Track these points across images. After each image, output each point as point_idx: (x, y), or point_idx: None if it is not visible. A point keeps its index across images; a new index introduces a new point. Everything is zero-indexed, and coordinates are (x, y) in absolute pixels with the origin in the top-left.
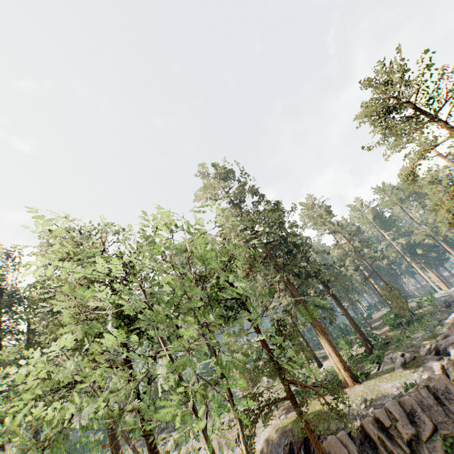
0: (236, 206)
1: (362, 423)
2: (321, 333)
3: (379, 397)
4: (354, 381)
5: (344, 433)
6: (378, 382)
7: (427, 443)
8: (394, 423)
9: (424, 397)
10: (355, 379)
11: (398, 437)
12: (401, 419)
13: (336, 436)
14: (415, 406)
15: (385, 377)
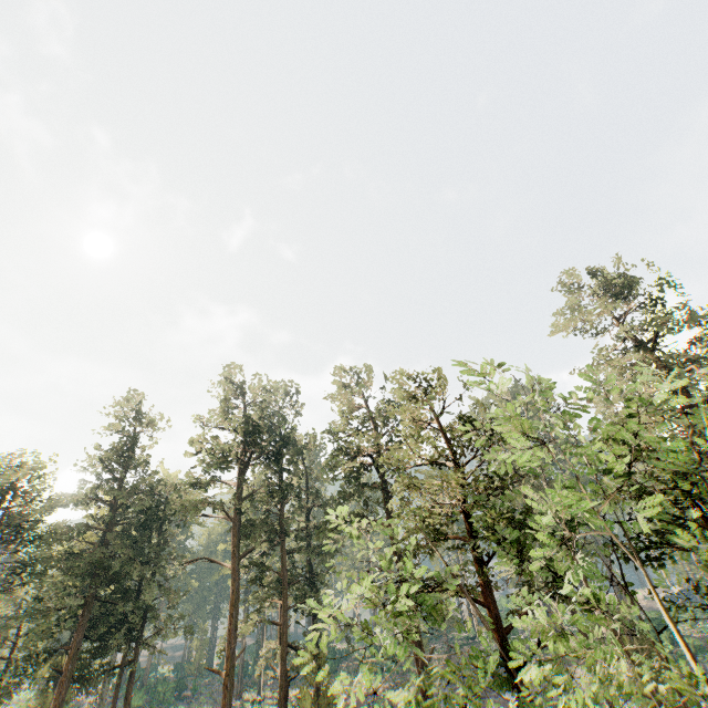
0: (645, 345)
1: None
2: None
3: None
4: None
5: None
6: None
7: None
8: None
9: None
10: None
11: None
12: None
13: None
14: None
15: None
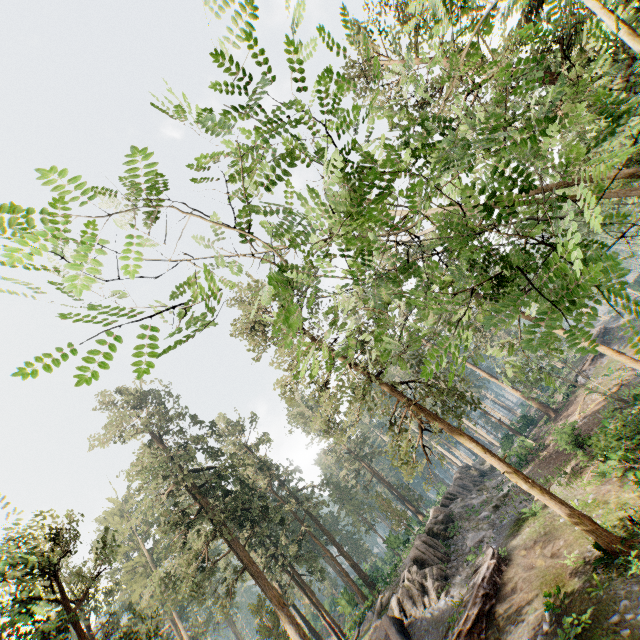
0: (156, 441)
1: None
2: (279, 606)
3: None
4: None
5: None
6: None
7: None
8: None
9: None
10: None
11: None
12: None
13: None
14: None
15: None
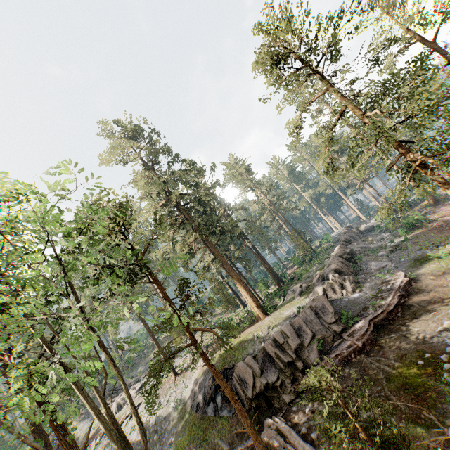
0: (148, 168)
1: (264, 346)
2: (238, 281)
3: (280, 323)
4: (264, 314)
5: (250, 358)
6: (281, 311)
7: (308, 348)
8: (286, 340)
9: (308, 315)
10: (265, 312)
11: (288, 349)
12: (291, 336)
13: (244, 362)
14: (301, 323)
15: (287, 305)
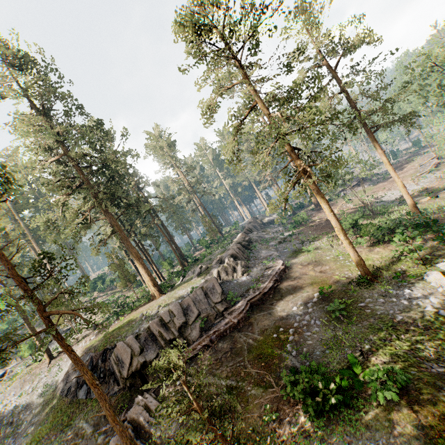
0: (37, 112)
1: (149, 325)
2: (137, 258)
3: (172, 302)
4: (160, 293)
5: (131, 338)
6: (177, 291)
7: (192, 326)
8: (173, 319)
9: (199, 295)
10: (161, 291)
11: (173, 327)
12: (178, 314)
13: (125, 342)
14: (190, 303)
15: (184, 285)
